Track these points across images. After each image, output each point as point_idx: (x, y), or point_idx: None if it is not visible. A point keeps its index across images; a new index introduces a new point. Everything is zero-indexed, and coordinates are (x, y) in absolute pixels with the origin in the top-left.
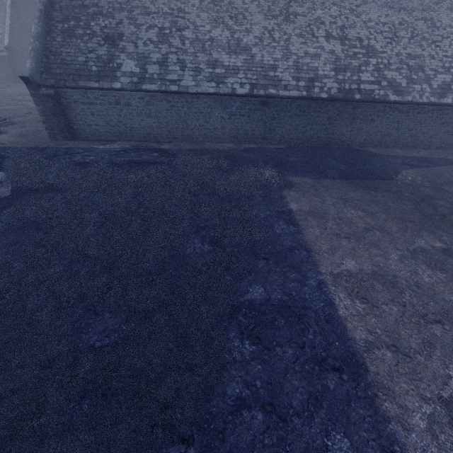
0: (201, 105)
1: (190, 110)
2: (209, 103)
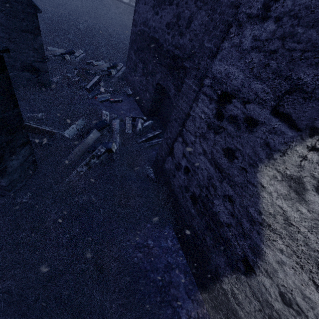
0: (105, 2)
1: (99, 3)
2: (110, 2)
